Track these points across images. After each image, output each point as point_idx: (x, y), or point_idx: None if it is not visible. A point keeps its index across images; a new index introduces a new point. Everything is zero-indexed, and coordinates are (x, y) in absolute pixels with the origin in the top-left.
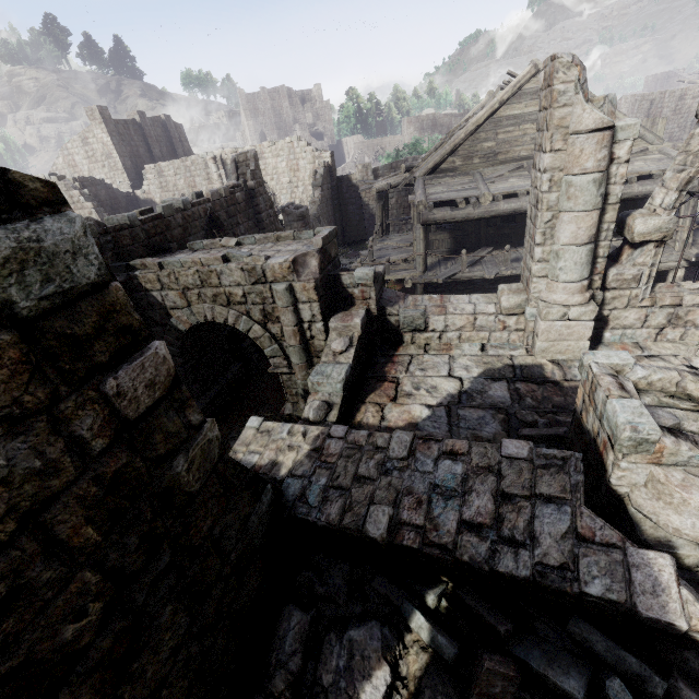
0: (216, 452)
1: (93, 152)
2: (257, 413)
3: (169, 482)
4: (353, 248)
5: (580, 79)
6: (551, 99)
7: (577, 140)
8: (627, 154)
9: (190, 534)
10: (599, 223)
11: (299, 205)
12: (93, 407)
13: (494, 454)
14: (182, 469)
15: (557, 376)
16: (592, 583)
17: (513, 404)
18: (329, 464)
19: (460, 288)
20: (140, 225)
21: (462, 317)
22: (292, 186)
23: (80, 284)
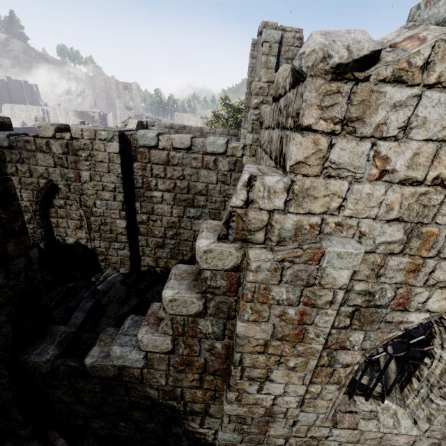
0: None
1: None
2: None
3: None
4: None
5: None
6: None
7: None
8: None
9: None
10: None
11: None
12: None
13: None
14: None
15: None
16: None
17: None
18: None
19: None
20: None
21: None
22: None
23: None
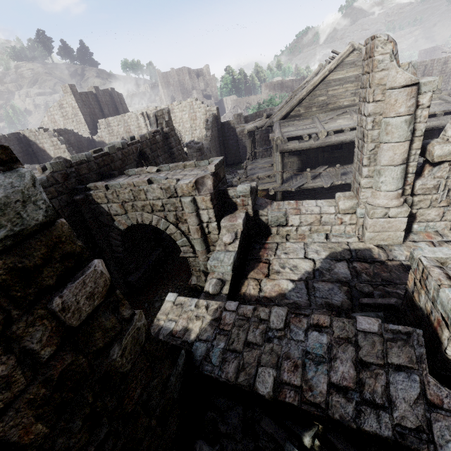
0: (143, 336)
1: (66, 113)
2: (172, 282)
3: (107, 367)
4: (232, 168)
5: (393, 51)
6: (372, 66)
7: (392, 93)
8: (428, 101)
9: (124, 404)
10: (409, 150)
11: (197, 142)
12: (42, 323)
13: (351, 328)
14: (117, 355)
15: (382, 257)
16: (446, 447)
17: (353, 279)
18: (225, 332)
19: (306, 193)
20: (93, 160)
21: (312, 216)
22: (192, 129)
23: (29, 226)
